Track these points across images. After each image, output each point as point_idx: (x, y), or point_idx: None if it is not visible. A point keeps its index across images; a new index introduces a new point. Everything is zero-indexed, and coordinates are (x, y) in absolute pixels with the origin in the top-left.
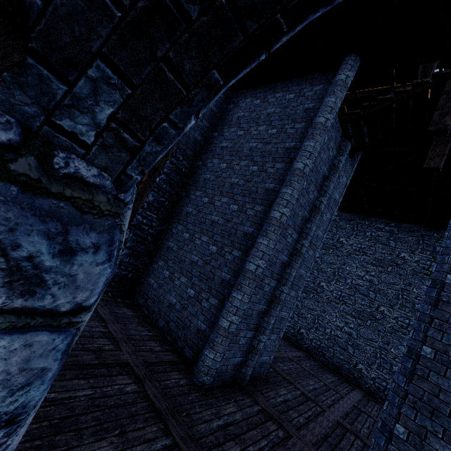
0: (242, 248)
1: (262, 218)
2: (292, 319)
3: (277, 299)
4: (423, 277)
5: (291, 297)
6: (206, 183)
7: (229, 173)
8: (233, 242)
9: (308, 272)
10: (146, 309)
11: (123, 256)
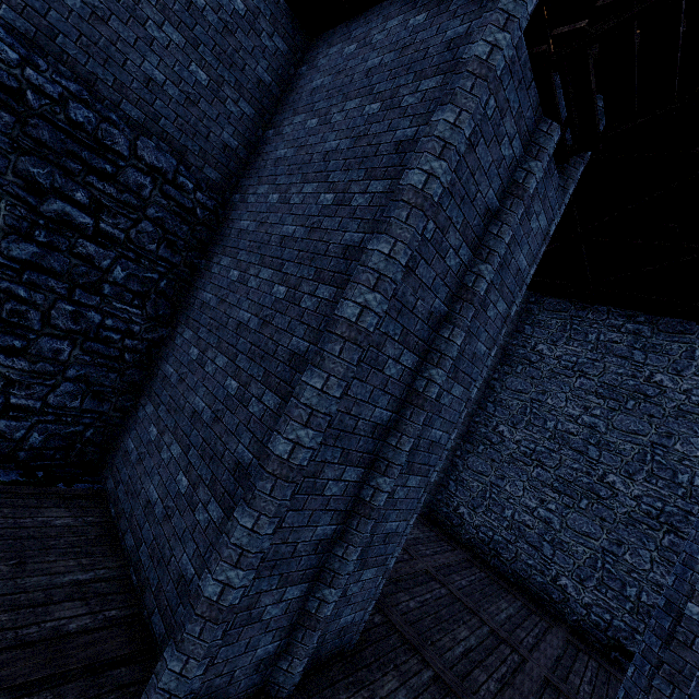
0: (281, 389)
1: (329, 318)
2: (445, 489)
3: (367, 506)
4: (697, 422)
5: (410, 488)
6: (240, 239)
7: (281, 214)
8: (268, 374)
9: (452, 432)
10: (114, 504)
11: (62, 396)
